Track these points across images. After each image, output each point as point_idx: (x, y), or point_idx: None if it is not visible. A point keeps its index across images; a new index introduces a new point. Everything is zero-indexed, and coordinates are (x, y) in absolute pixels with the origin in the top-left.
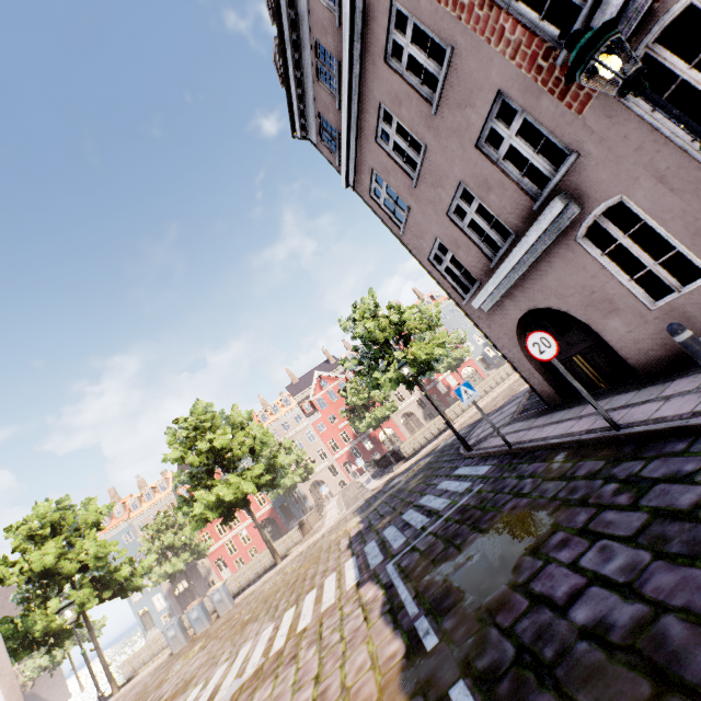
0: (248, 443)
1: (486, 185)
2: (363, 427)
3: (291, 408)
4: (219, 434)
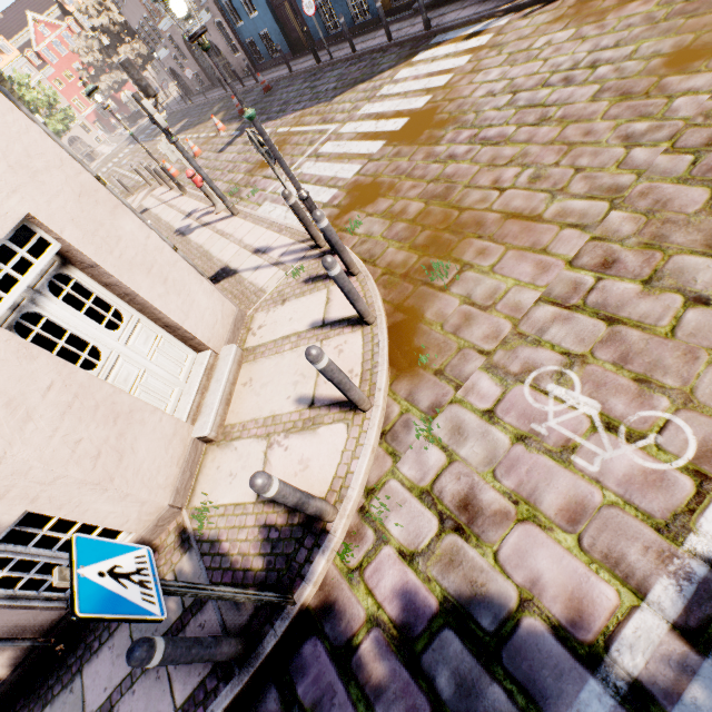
0: (45, 100)
1: (149, 28)
2: (106, 90)
3: (16, 57)
4: (27, 93)
